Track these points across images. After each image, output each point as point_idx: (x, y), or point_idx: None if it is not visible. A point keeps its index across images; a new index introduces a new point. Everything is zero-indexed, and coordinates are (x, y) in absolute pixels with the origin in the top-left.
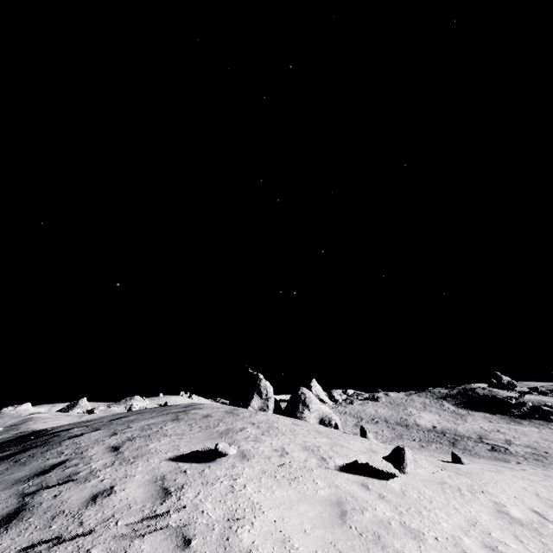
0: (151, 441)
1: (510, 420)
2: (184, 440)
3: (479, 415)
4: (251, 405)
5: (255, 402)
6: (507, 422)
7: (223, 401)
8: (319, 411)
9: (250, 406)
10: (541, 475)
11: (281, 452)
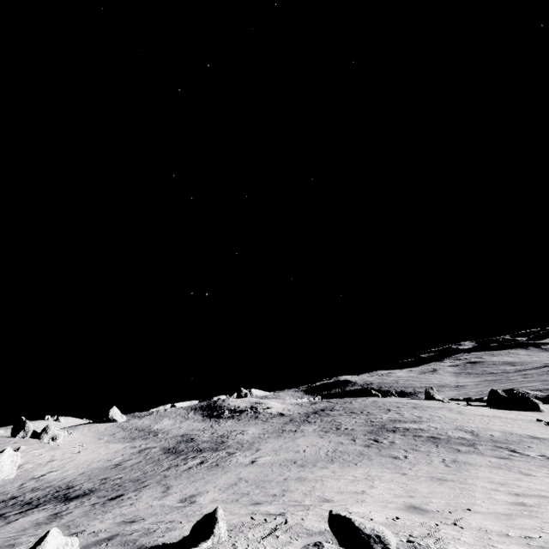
0: None
1: (204, 419)
2: None
3: (197, 418)
4: (18, 436)
5: (21, 434)
6: (200, 421)
7: None
8: (53, 434)
9: (17, 436)
10: (106, 446)
11: None
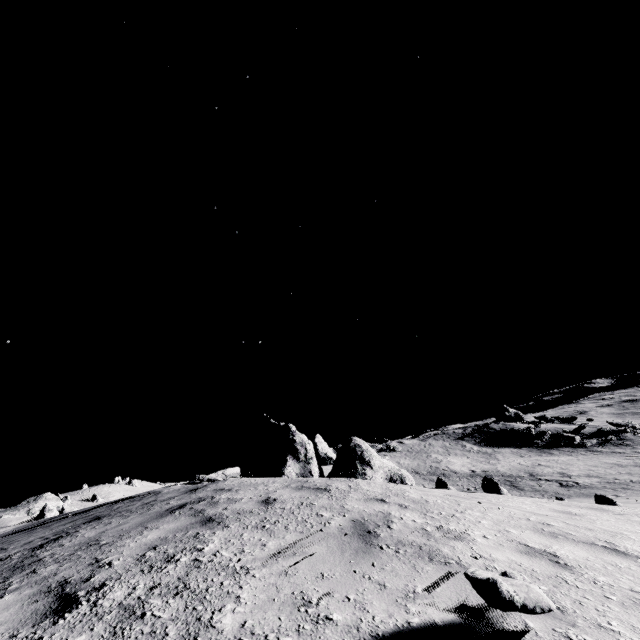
0: (207, 603)
1: (539, 452)
2: (299, 576)
3: (506, 451)
4: (285, 474)
5: (290, 468)
6: (538, 455)
7: (209, 478)
8: (384, 468)
9: (284, 476)
10: None
11: (540, 555)
